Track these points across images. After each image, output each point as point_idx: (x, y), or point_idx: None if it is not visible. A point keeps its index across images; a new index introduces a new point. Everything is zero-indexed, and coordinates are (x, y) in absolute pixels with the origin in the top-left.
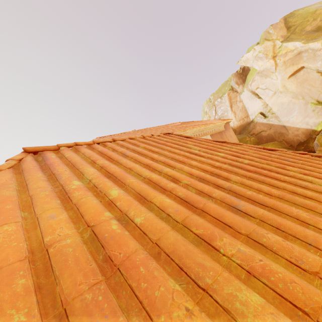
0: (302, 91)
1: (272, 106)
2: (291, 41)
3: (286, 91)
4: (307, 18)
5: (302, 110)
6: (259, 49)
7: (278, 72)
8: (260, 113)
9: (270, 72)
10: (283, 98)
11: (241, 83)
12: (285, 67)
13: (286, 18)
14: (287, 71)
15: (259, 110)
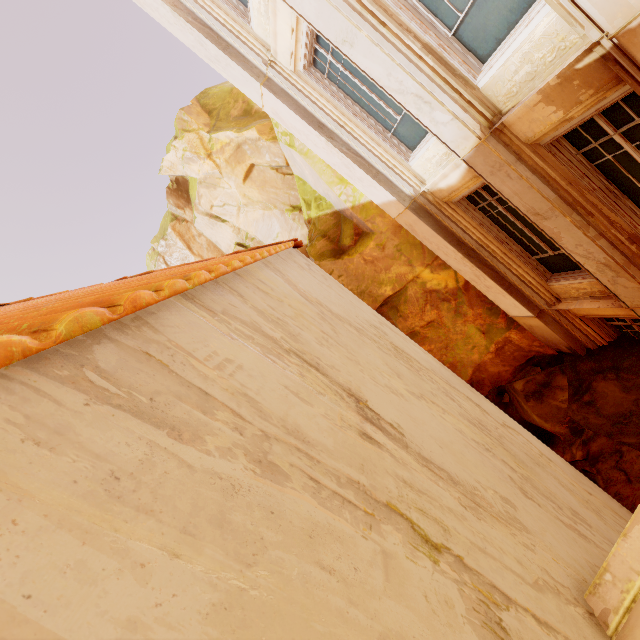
0: (269, 197)
1: (247, 228)
2: (220, 130)
3: (251, 203)
4: (226, 99)
5: (283, 223)
6: (182, 146)
7: (227, 177)
8: (238, 245)
9: (217, 178)
10: (253, 213)
11: (186, 205)
12: (231, 167)
13: (200, 99)
14: (237, 173)
15: (234, 240)
